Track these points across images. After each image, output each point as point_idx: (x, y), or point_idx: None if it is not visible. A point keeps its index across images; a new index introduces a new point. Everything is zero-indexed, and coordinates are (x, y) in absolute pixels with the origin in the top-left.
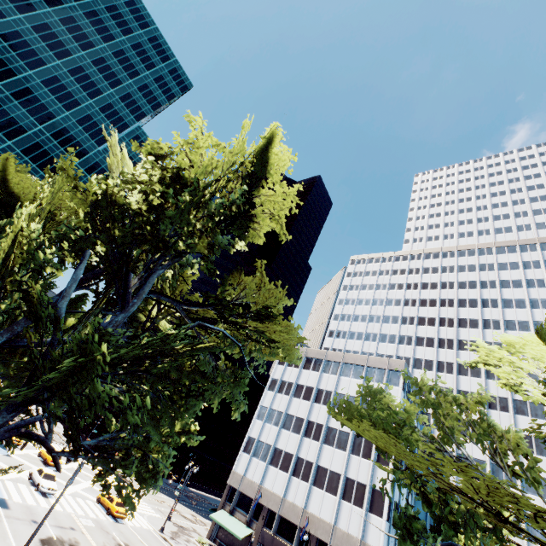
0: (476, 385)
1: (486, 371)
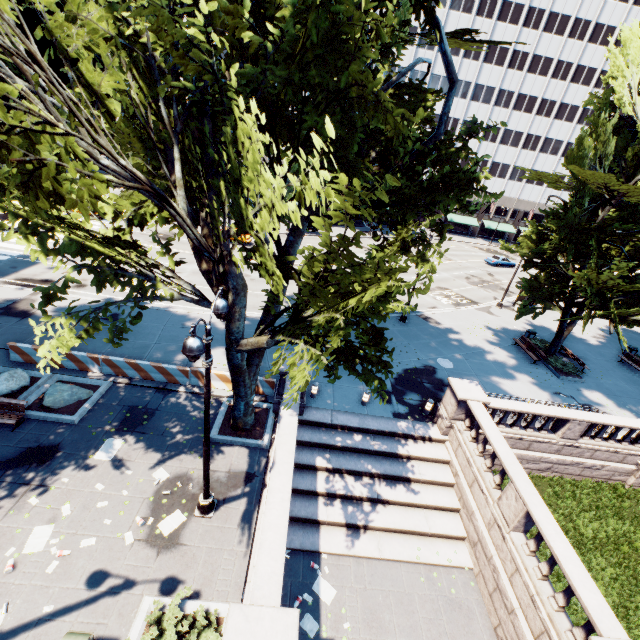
0: None
1: None
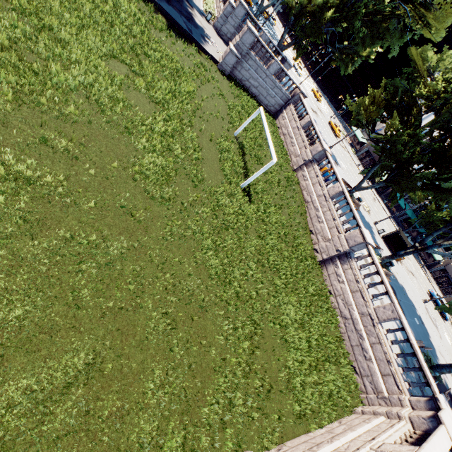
0: None
1: None
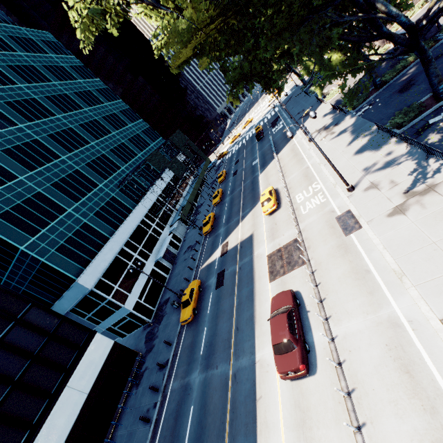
0: None
1: None
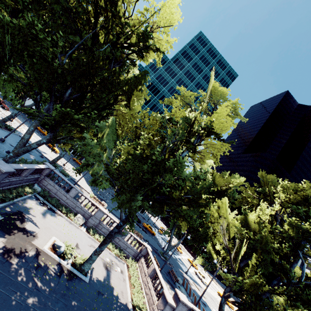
0: None
1: None
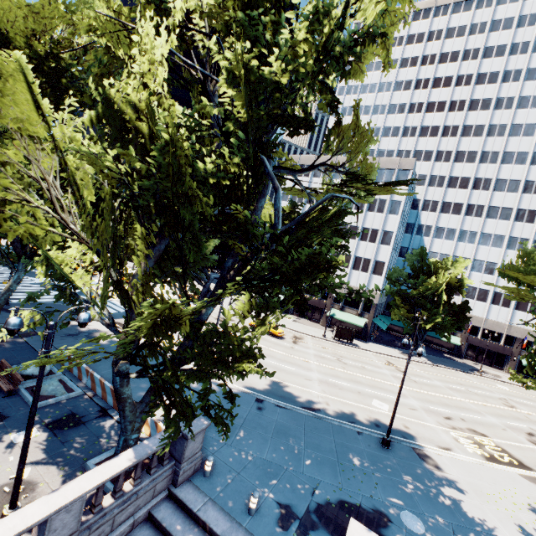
0: (468, 170)
1: (481, 156)
